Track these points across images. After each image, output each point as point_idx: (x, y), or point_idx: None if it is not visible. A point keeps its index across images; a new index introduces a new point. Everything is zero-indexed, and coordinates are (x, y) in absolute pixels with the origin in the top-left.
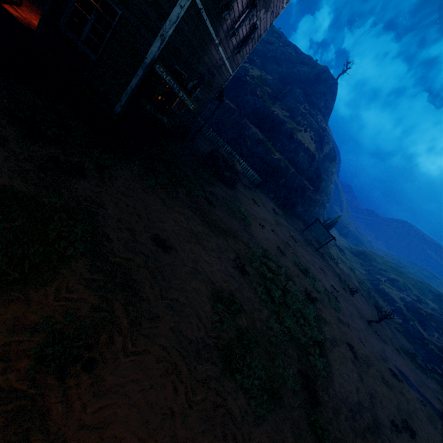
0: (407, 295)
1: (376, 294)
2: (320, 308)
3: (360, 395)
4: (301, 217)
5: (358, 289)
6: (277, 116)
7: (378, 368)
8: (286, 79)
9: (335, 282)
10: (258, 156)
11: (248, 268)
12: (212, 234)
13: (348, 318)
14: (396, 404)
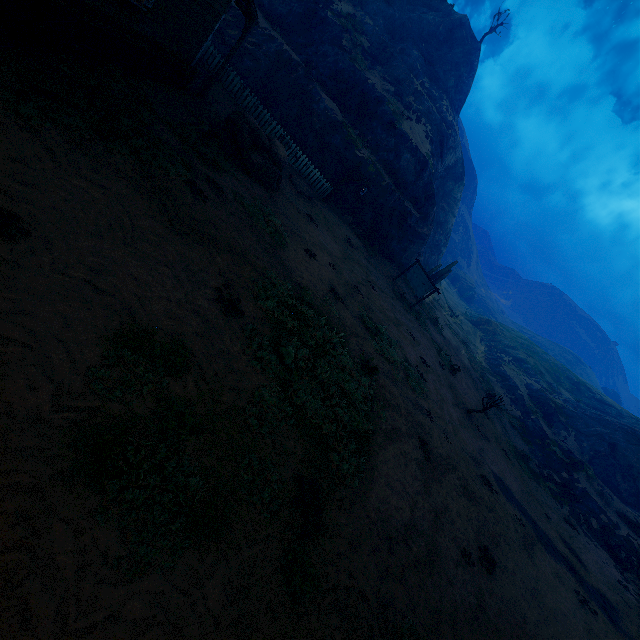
0: (536, 381)
1: (493, 378)
2: (384, 385)
3: (416, 514)
4: (396, 260)
5: (466, 369)
6: (372, 88)
7: (462, 475)
8: (398, 30)
9: (428, 354)
10: (332, 150)
11: (246, 306)
12: (175, 239)
13: (434, 403)
14: (478, 525)
